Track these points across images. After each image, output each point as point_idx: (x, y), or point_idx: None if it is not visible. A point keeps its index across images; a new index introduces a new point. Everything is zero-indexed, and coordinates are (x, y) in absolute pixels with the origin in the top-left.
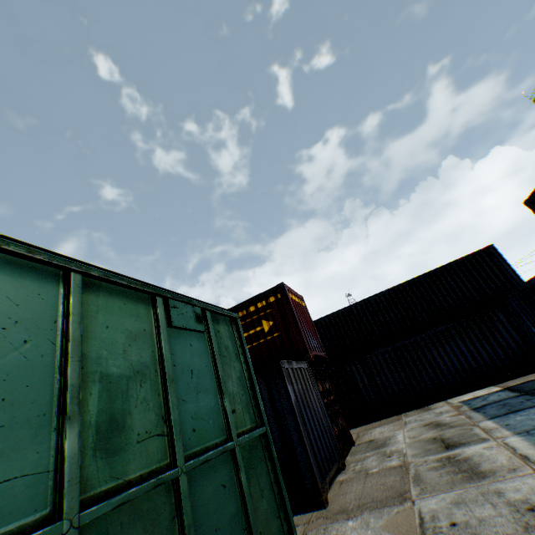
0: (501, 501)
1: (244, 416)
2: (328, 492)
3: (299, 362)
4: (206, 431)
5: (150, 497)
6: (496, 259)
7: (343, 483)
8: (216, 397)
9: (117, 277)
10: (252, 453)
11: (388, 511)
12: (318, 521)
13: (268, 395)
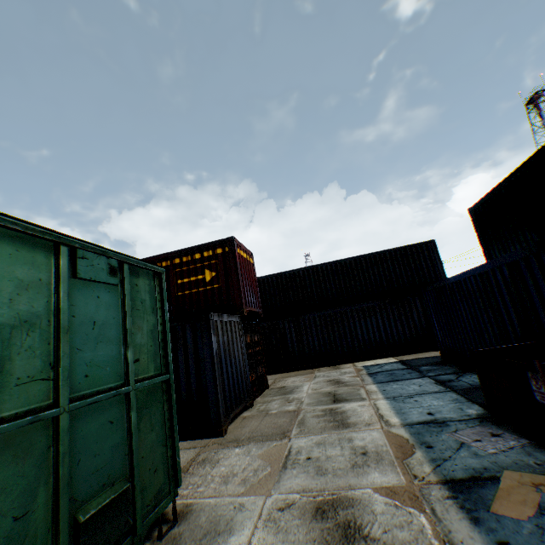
0: (348, 446)
1: (149, 365)
2: (230, 425)
3: (231, 316)
4: (102, 377)
5: (26, 431)
6: (433, 254)
7: (245, 419)
8: (119, 347)
9: (9, 221)
10: (149, 396)
11: (268, 444)
12: (213, 446)
13: (193, 342)
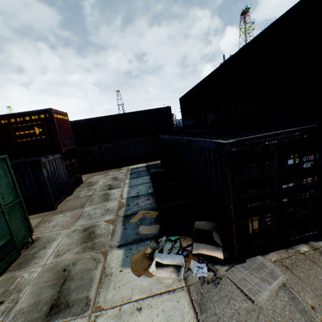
0: (104, 208)
1: (9, 198)
2: (60, 204)
3: (55, 155)
4: None
5: None
6: (169, 113)
7: (67, 201)
8: None
9: None
10: (13, 208)
11: (75, 211)
12: (50, 215)
13: (33, 173)
